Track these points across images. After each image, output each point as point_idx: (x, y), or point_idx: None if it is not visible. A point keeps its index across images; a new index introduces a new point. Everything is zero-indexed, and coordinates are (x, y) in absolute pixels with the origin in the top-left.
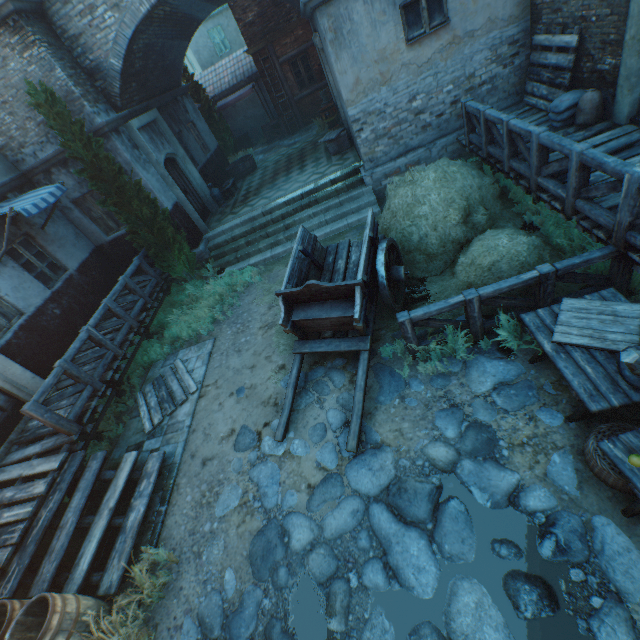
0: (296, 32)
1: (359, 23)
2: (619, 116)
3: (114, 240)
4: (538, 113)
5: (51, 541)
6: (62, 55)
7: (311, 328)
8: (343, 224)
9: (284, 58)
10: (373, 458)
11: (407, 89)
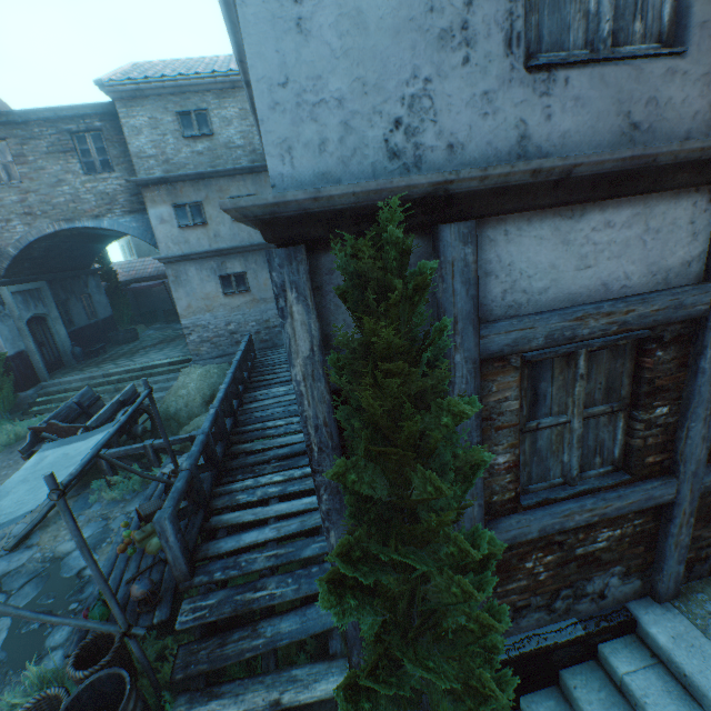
0: None
1: (193, 277)
2: None
3: None
4: None
5: None
6: None
7: None
8: (161, 395)
9: None
10: (20, 554)
11: (225, 318)
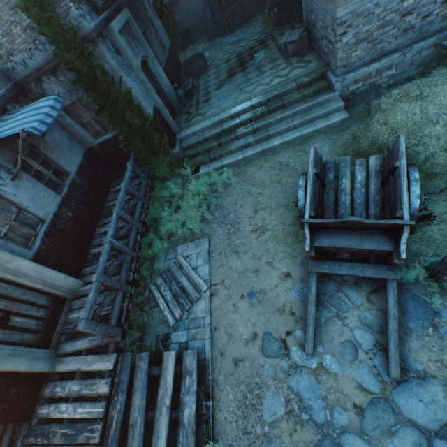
0: None
1: None
2: None
3: (102, 143)
4: None
5: (126, 438)
6: None
7: (328, 250)
8: (312, 129)
9: None
10: (420, 388)
11: None
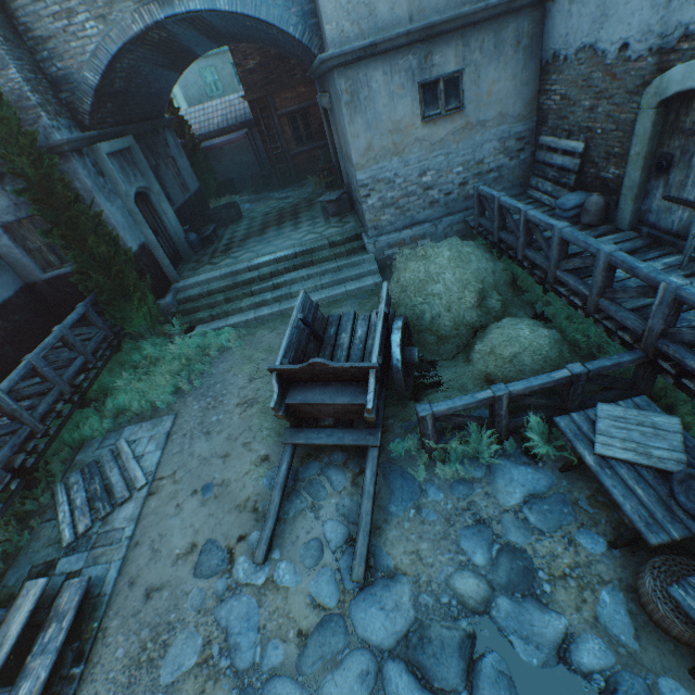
0: (299, 89)
1: (377, 91)
2: (622, 222)
3: (53, 278)
4: (542, 207)
5: None
6: (21, 55)
7: (308, 413)
8: (341, 291)
9: (283, 111)
10: (385, 592)
11: (418, 163)
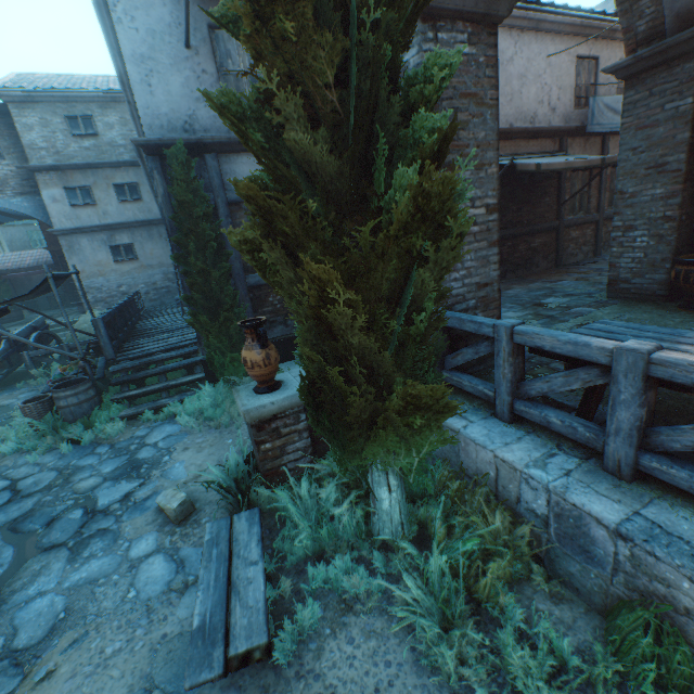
0: None
1: (86, 247)
2: None
3: None
4: None
5: None
6: None
7: None
8: None
9: None
10: None
11: (117, 281)
